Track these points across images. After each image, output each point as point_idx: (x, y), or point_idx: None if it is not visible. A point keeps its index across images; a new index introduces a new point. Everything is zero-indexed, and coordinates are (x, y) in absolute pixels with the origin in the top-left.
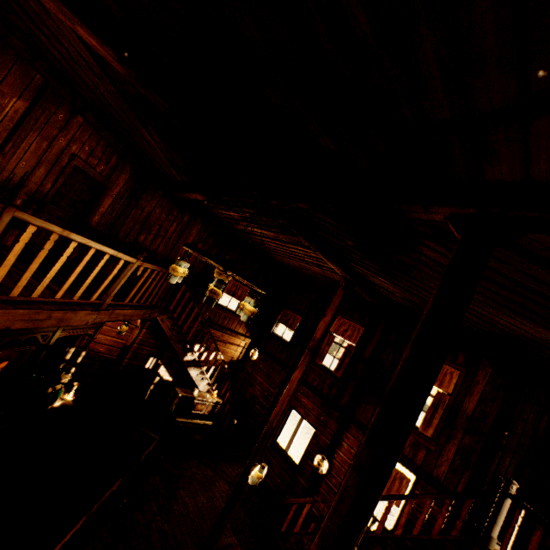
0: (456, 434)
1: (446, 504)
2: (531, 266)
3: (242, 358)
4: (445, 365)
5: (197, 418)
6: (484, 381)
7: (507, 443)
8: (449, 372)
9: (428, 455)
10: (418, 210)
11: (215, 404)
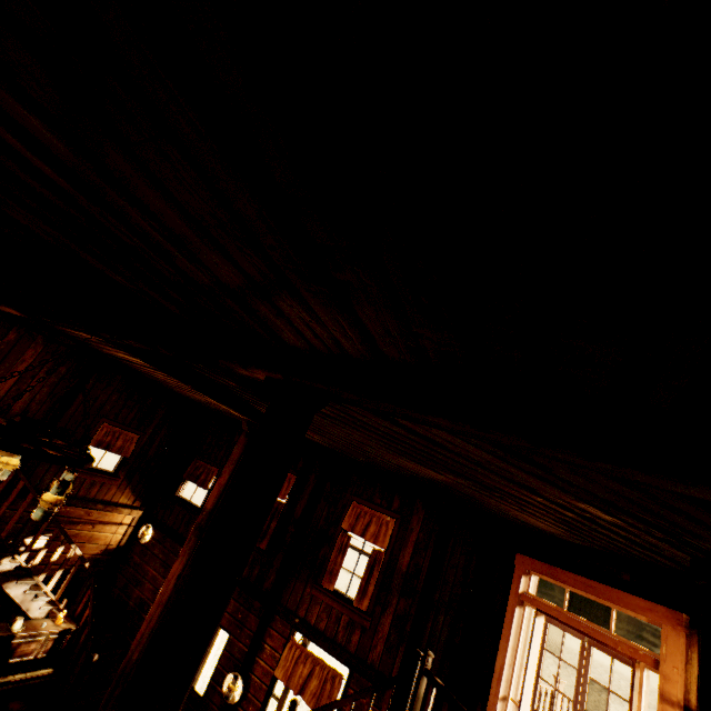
0: (392, 600)
1: (366, 705)
2: (383, 420)
3: (127, 543)
4: (381, 514)
5: (18, 670)
6: (418, 527)
7: (440, 598)
8: (385, 522)
9: (363, 636)
10: (240, 368)
11: (60, 635)
